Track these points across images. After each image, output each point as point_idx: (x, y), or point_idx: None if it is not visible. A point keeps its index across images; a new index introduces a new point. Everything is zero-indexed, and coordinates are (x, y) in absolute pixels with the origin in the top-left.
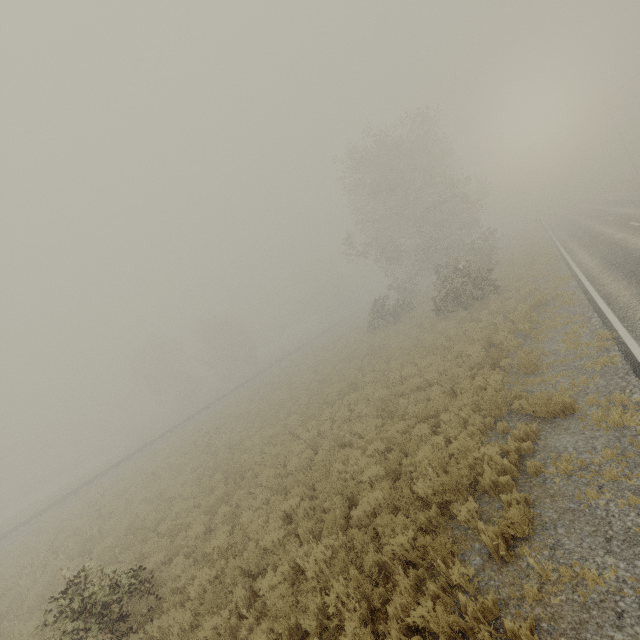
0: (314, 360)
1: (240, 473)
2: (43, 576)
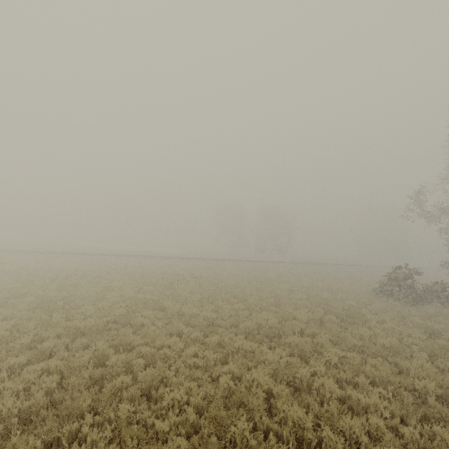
0: (306, 280)
1: (129, 322)
2: (39, 285)
